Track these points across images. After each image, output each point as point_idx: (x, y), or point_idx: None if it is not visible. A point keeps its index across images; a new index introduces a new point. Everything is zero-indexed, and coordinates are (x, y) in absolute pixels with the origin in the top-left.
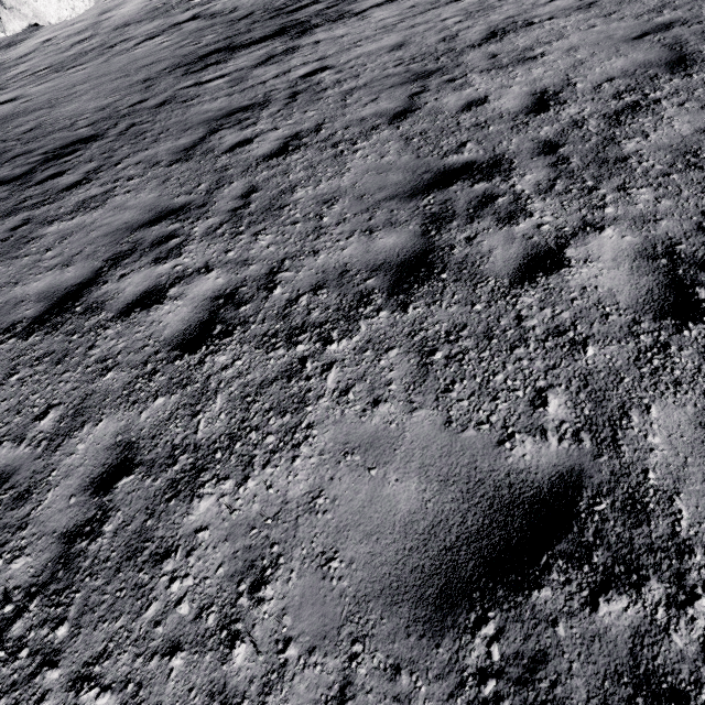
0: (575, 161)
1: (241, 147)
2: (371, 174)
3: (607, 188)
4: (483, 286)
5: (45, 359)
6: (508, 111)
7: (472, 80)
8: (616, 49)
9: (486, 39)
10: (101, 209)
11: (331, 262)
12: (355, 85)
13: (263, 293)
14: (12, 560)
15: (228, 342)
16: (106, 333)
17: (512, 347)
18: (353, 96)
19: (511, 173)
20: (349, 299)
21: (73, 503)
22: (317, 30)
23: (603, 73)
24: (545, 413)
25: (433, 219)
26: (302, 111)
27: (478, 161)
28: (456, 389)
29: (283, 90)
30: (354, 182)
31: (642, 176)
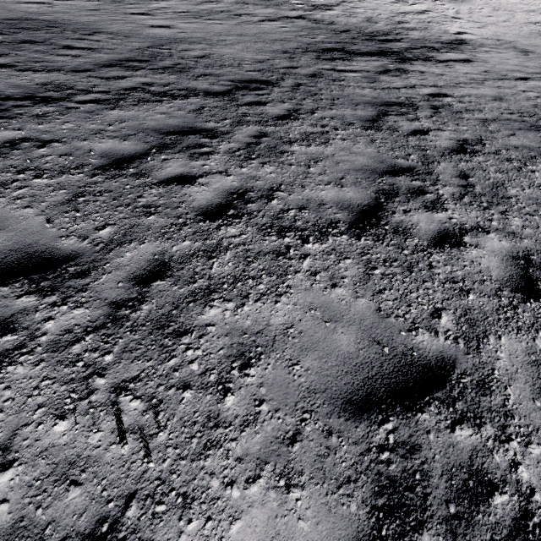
0: None
1: (421, 135)
2: None
3: None
4: None
5: (394, 263)
6: None
7: None
8: None
9: None
10: (331, 146)
11: None
12: (485, 117)
13: None
14: (525, 444)
15: None
16: (434, 257)
17: None
18: (491, 125)
19: None
20: None
21: (540, 406)
22: (415, 62)
23: None
24: None
25: None
26: (454, 123)
27: None
28: None
29: (422, 101)
30: None
31: None
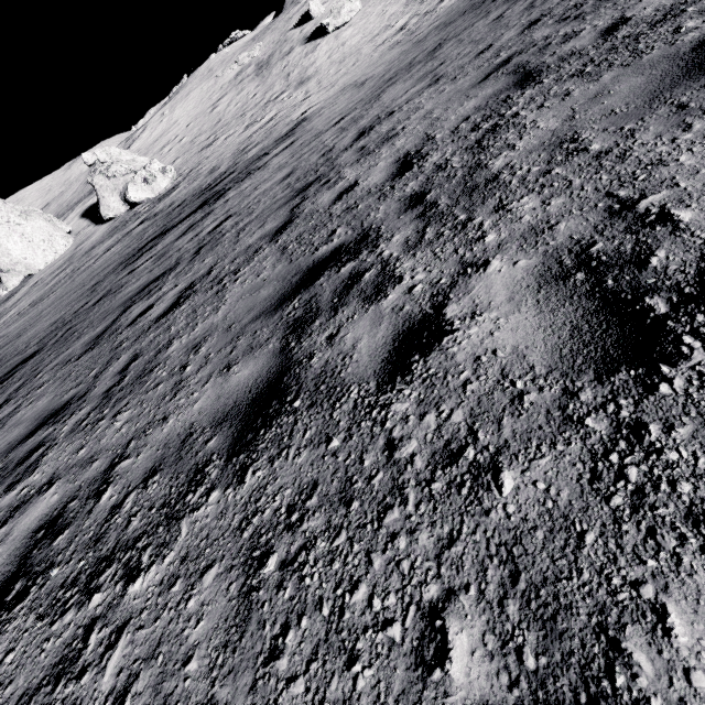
0: (443, 201)
1: (142, 315)
2: (244, 298)
3: (483, 215)
4: (342, 404)
5: None
6: (375, 185)
7: (343, 174)
8: (466, 96)
9: (356, 139)
10: None
11: (176, 428)
12: (248, 220)
13: (90, 504)
14: None
15: (16, 613)
16: None
17: (381, 511)
18: (245, 230)
19: (378, 241)
20: (181, 481)
21: None
22: (229, 191)
23: (458, 117)
24: (446, 686)
25: (295, 327)
26: (201, 261)
27: (346, 242)
28: (288, 646)
29: (192, 249)
30: (226, 313)
31: (520, 186)
